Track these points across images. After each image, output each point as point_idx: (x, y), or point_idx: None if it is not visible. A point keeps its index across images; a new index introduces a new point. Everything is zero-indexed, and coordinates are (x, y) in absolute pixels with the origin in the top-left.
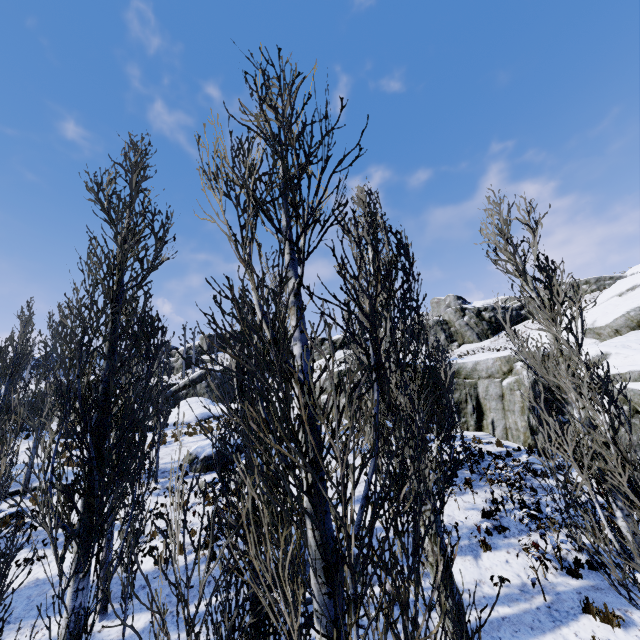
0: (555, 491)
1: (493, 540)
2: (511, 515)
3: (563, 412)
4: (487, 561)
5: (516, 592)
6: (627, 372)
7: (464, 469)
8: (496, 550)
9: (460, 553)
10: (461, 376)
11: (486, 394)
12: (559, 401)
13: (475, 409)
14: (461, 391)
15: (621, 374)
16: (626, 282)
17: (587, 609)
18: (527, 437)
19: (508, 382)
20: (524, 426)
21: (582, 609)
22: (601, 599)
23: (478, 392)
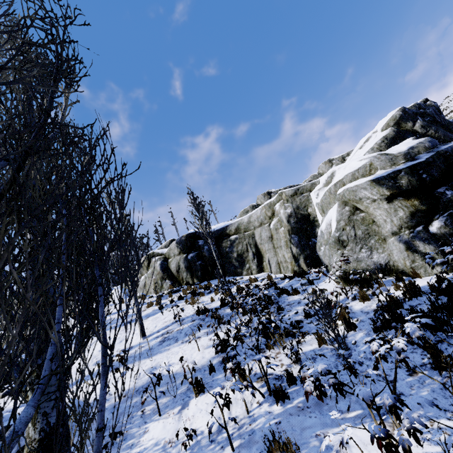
0: (301, 304)
1: (214, 377)
2: (248, 341)
3: (315, 235)
4: (193, 408)
5: (205, 446)
6: (343, 177)
7: (228, 307)
8: (211, 389)
9: (170, 406)
10: (241, 231)
11: (261, 239)
12: (310, 226)
13: (255, 255)
14: (242, 243)
15: (340, 181)
16: (363, 138)
17: (274, 450)
18: (293, 265)
19: (273, 224)
20: (290, 257)
21: (268, 452)
22: (301, 425)
23: (256, 240)
